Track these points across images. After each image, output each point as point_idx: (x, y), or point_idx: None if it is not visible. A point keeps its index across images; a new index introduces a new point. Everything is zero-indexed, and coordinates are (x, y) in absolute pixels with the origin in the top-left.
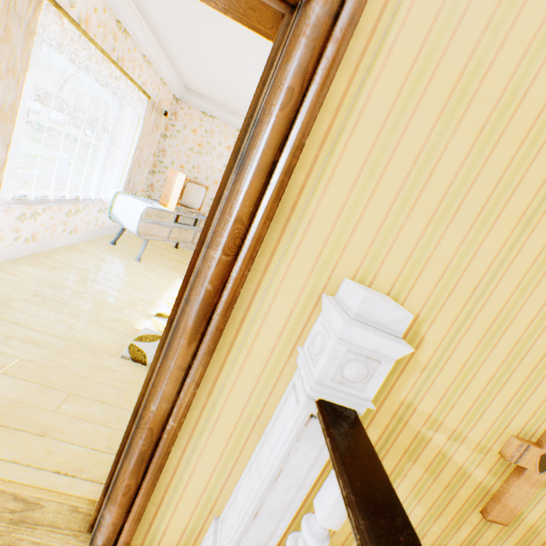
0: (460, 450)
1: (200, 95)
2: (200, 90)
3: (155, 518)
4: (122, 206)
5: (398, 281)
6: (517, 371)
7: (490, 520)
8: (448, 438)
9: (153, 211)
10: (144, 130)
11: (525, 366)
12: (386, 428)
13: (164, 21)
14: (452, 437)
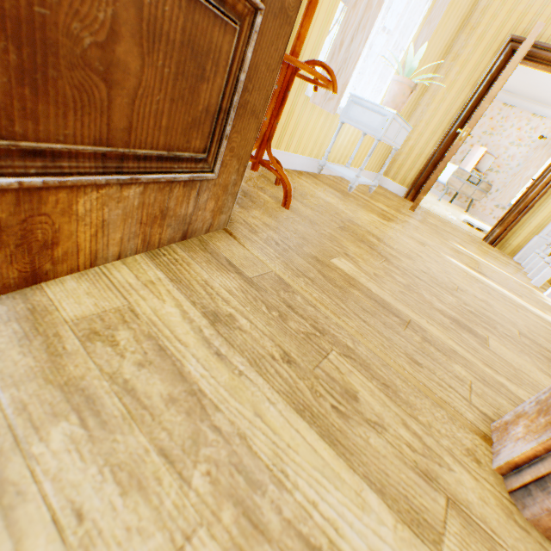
0: None
1: (505, 91)
2: (510, 88)
3: (507, 239)
4: None
5: None
6: None
7: None
8: None
9: (459, 170)
10: None
11: None
12: None
13: None
14: None
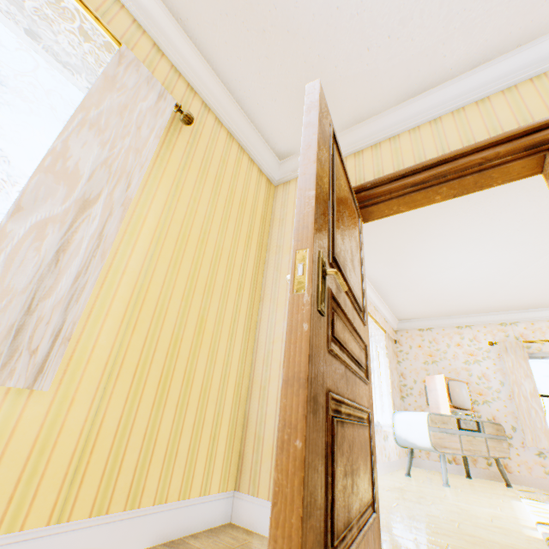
0: None
1: (410, 318)
2: (411, 313)
3: None
4: (403, 423)
5: None
6: None
7: None
8: None
9: (433, 415)
10: (388, 356)
11: None
12: None
13: (385, 277)
14: None
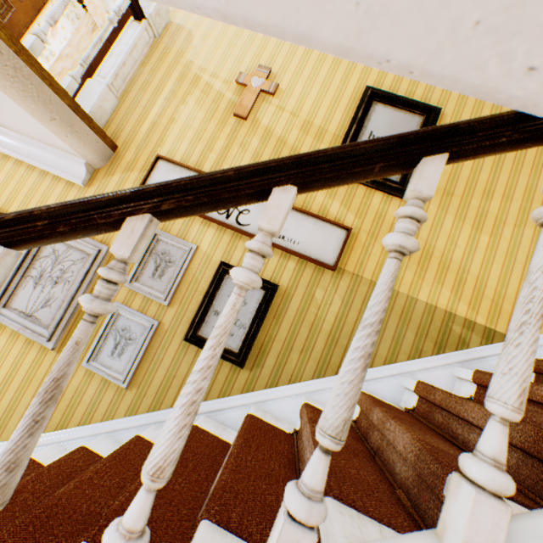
0: (217, 83)
1: None
2: None
3: None
4: None
5: (183, 20)
6: (236, 49)
7: (236, 114)
8: (211, 78)
9: None
10: None
11: (239, 47)
12: (182, 73)
13: None
14: (212, 77)
